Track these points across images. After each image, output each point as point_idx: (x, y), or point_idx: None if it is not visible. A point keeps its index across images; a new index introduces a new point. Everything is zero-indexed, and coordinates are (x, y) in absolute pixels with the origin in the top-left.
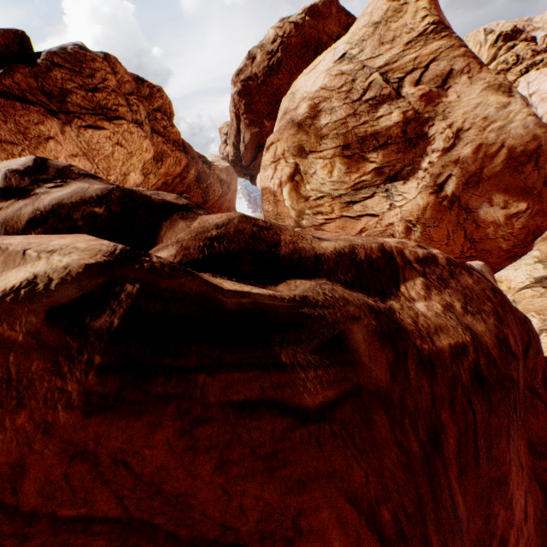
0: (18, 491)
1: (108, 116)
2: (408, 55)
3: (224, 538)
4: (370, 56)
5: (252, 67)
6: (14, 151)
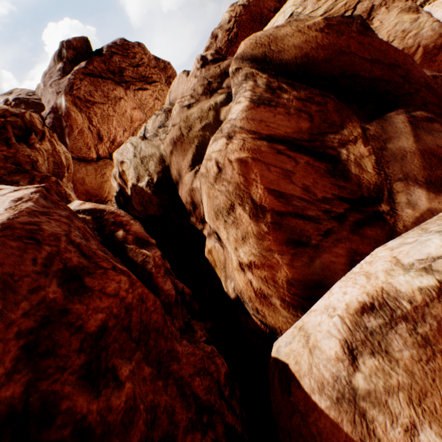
0: (349, 50)
1: (148, 82)
2: (340, 3)
3: (395, 64)
4: (312, 10)
5: (216, 44)
6: (104, 108)
